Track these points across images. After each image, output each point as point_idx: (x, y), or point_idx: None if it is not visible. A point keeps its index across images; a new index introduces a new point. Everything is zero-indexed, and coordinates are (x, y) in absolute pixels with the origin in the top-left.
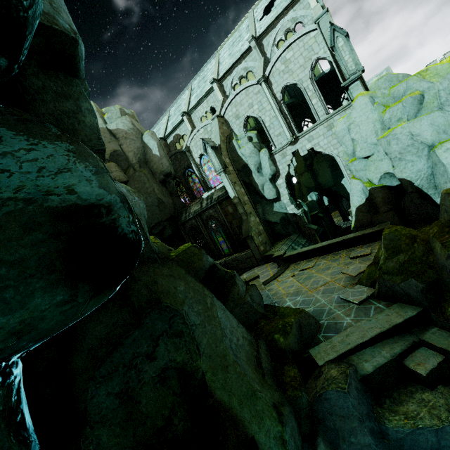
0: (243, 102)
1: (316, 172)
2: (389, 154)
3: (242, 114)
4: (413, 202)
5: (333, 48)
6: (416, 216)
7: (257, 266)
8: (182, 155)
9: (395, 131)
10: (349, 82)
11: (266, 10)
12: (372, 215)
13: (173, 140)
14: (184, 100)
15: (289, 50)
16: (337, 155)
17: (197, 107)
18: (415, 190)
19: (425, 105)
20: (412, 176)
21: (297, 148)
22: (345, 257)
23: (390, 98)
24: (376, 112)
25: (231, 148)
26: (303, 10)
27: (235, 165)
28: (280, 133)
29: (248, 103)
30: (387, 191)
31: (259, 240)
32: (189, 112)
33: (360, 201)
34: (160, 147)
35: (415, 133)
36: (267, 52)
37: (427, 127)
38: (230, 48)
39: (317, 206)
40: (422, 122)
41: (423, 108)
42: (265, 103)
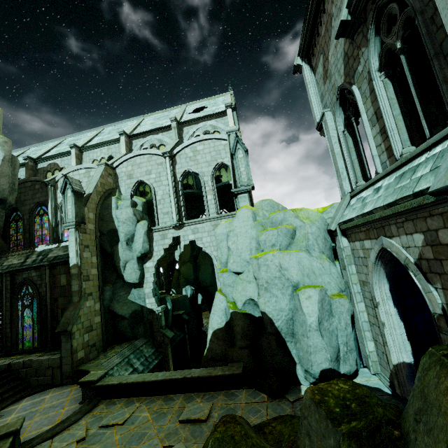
0: (142, 165)
1: (198, 266)
2: (258, 279)
3: (136, 175)
4: (270, 345)
5: (233, 155)
6: (271, 364)
7: (59, 385)
8: (43, 186)
9: (267, 256)
10: (239, 191)
11: (197, 112)
12: (227, 346)
13: (47, 167)
14: (87, 136)
15: (201, 144)
16: (216, 257)
17: (94, 148)
18: (274, 331)
19: (296, 241)
20: (274, 314)
21: (180, 235)
22: (176, 414)
23: (269, 221)
24: (255, 229)
25: (107, 204)
26: (223, 124)
27: (101, 225)
28: (169, 212)
29: (147, 168)
30: (248, 321)
31: (83, 340)
32: (83, 148)
33: (219, 323)
34: (8, 162)
35: (284, 266)
36: (185, 138)
37: (294, 264)
38: (155, 120)
39: (188, 303)
40: (291, 257)
41: (294, 243)
42: (164, 177)
